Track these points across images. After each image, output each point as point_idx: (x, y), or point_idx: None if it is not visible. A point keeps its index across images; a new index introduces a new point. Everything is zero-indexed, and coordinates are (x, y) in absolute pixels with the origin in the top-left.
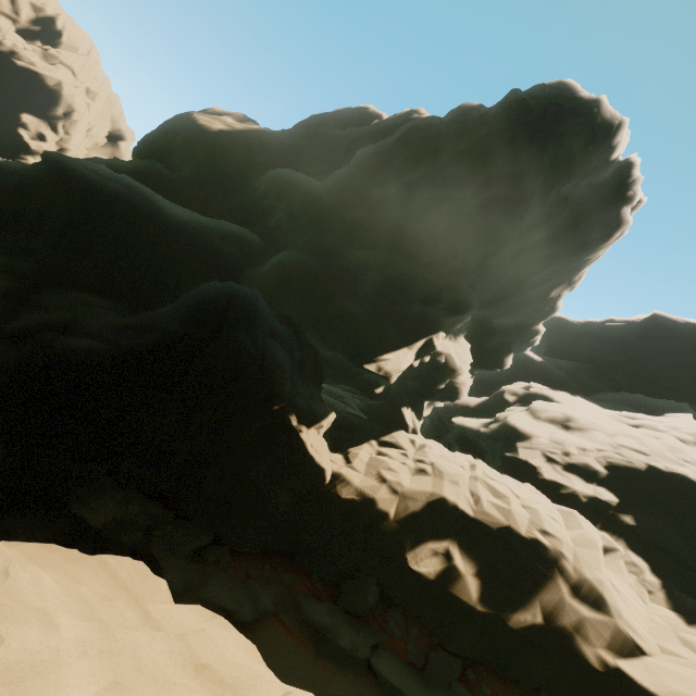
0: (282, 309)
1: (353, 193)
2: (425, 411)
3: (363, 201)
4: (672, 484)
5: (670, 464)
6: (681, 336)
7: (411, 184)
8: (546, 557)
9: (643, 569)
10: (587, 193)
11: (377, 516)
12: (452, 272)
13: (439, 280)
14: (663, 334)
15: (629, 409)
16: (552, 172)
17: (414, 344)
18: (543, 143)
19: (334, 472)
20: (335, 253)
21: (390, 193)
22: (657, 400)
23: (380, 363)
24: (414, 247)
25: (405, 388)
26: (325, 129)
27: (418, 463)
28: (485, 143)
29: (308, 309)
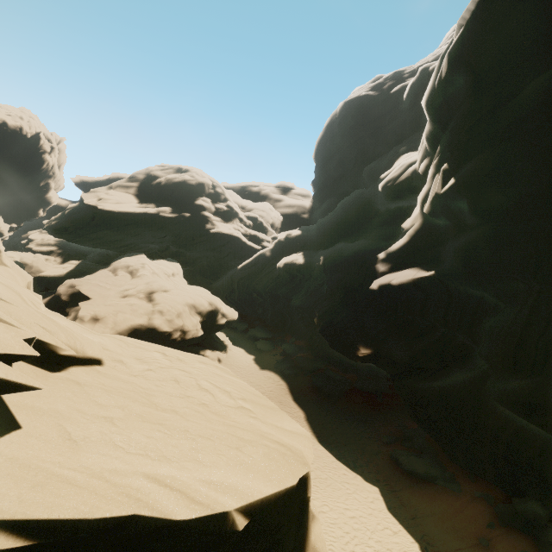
0: None
1: None
2: None
3: None
4: None
5: None
6: None
7: None
8: (26, 264)
9: (59, 259)
10: (27, 150)
11: None
12: None
13: None
14: None
15: None
16: None
17: None
18: None
19: None
20: None
21: None
22: None
23: None
24: None
25: None
26: None
27: None
28: None
29: None
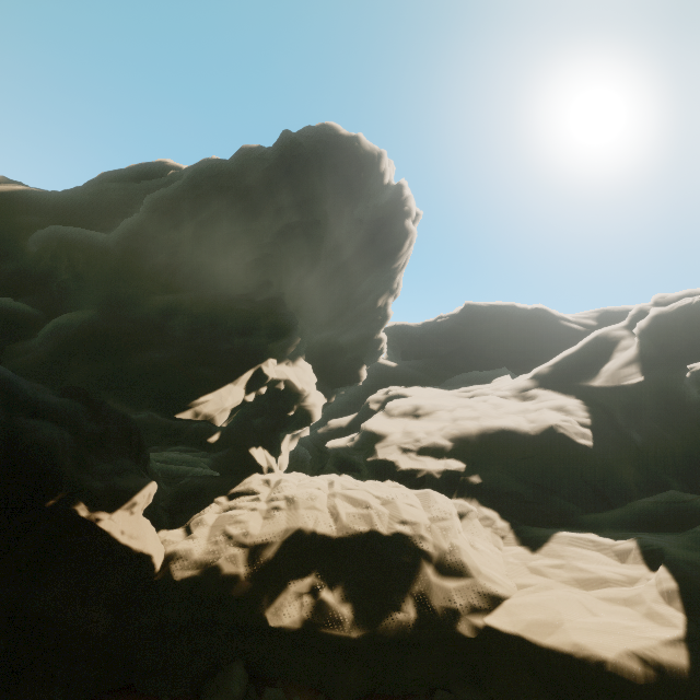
0: (65, 380)
1: (147, 239)
2: (290, 445)
3: (160, 246)
4: (500, 435)
5: (496, 419)
6: (489, 317)
7: (206, 222)
8: (409, 546)
9: (494, 519)
10: (376, 212)
11: (225, 583)
12: (269, 299)
13: (256, 308)
14: (477, 318)
15: (468, 385)
16: (337, 197)
17: (240, 377)
18: (318, 172)
19: (168, 553)
20: (132, 304)
21: (188, 234)
22: (486, 372)
23: (196, 408)
24: (225, 282)
25: (251, 428)
26: (118, 185)
27: (270, 503)
28: (267, 176)
29: (97, 371)
